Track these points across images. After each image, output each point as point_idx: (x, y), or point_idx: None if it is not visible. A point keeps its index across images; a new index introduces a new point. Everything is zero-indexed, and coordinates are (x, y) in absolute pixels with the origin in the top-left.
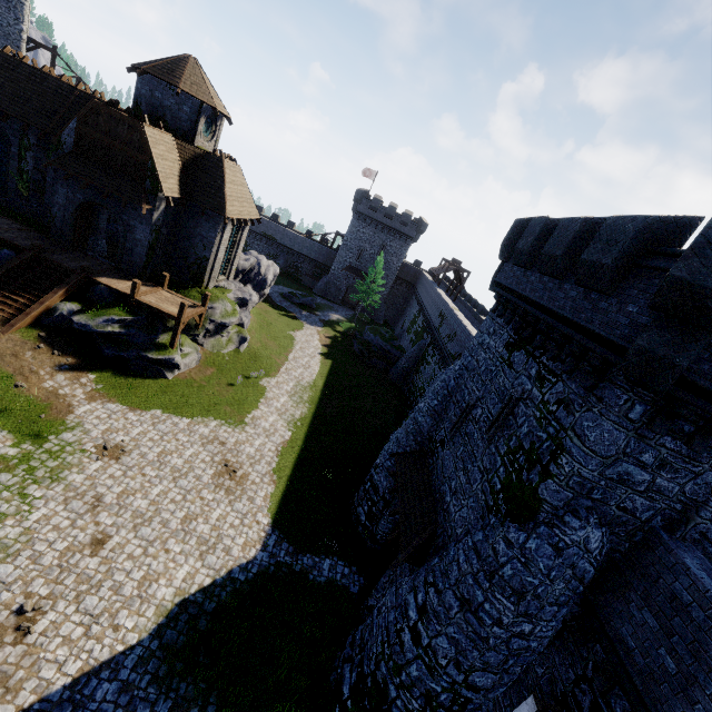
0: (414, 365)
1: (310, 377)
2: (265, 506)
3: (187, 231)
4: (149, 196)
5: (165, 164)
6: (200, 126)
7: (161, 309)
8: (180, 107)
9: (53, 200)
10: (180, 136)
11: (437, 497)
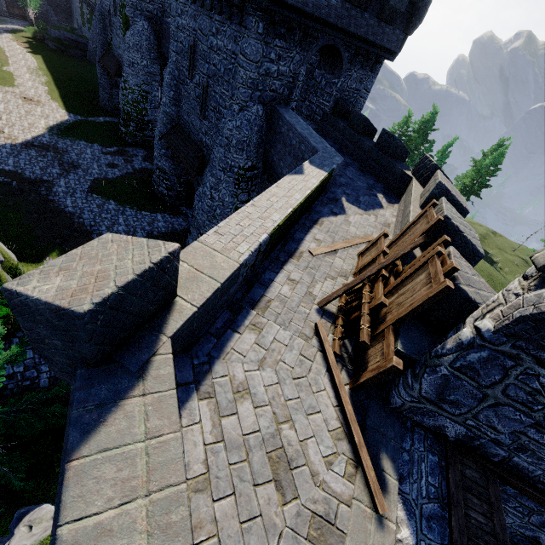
0: None
1: (34, 65)
2: (59, 108)
3: None
4: None
5: None
6: None
7: None
8: None
9: None
10: None
11: (118, 58)
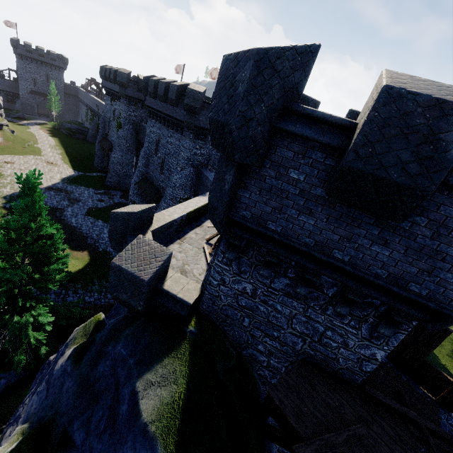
0: (96, 132)
1: (53, 143)
2: (69, 167)
3: None
4: None
5: None
6: None
7: None
8: None
9: None
10: None
11: (111, 141)
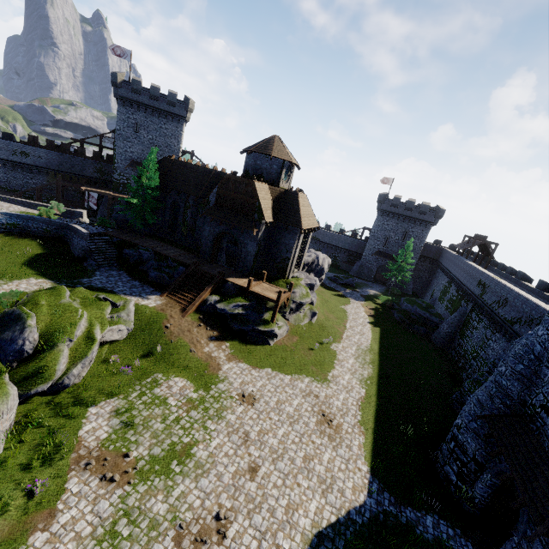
0: (457, 330)
1: (367, 342)
2: (361, 455)
3: (275, 242)
4: (256, 223)
5: (264, 202)
6: (282, 175)
7: (266, 296)
8: (271, 166)
9: (202, 234)
10: (271, 183)
11: None
